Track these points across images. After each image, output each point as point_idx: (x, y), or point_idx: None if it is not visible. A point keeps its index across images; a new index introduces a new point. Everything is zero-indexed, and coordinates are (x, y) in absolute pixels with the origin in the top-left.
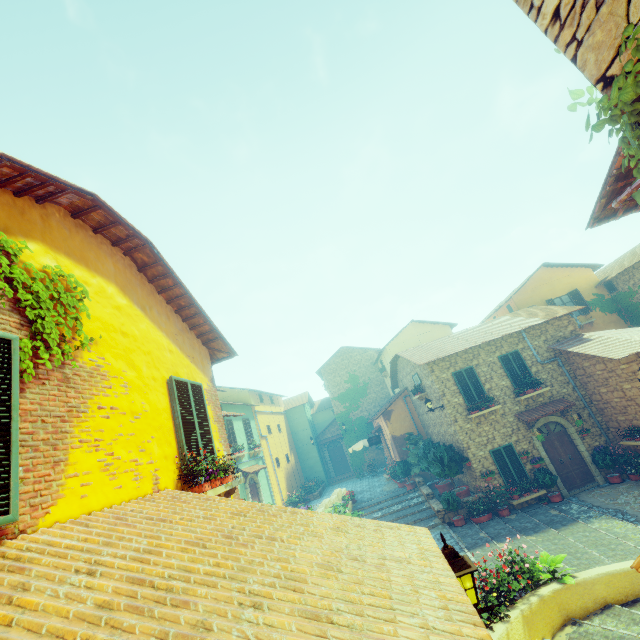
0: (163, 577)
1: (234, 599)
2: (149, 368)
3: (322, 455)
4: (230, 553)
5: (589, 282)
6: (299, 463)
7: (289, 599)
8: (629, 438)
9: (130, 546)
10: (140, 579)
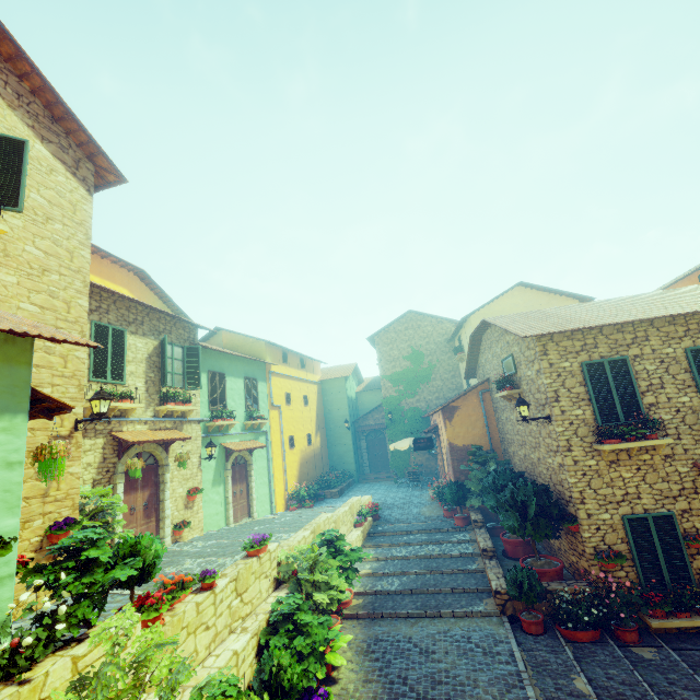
0: None
1: None
2: None
3: (358, 444)
4: None
5: None
6: (326, 447)
7: None
8: None
9: None
10: None
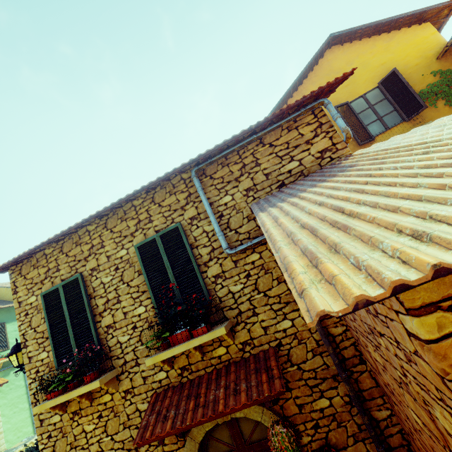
0: None
1: None
2: None
3: None
4: None
5: (425, 51)
6: None
7: None
8: None
9: None
10: None
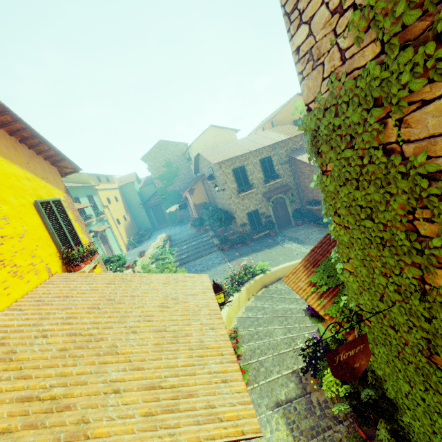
0: (84, 329)
1: (123, 332)
2: (17, 198)
3: (149, 214)
4: (113, 309)
5: None
6: (133, 220)
7: (147, 326)
8: (310, 205)
9: (57, 317)
10: (74, 333)
